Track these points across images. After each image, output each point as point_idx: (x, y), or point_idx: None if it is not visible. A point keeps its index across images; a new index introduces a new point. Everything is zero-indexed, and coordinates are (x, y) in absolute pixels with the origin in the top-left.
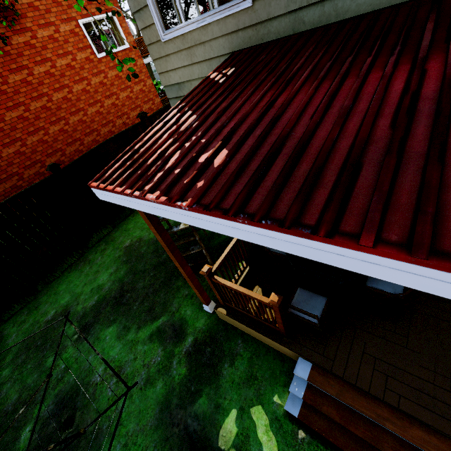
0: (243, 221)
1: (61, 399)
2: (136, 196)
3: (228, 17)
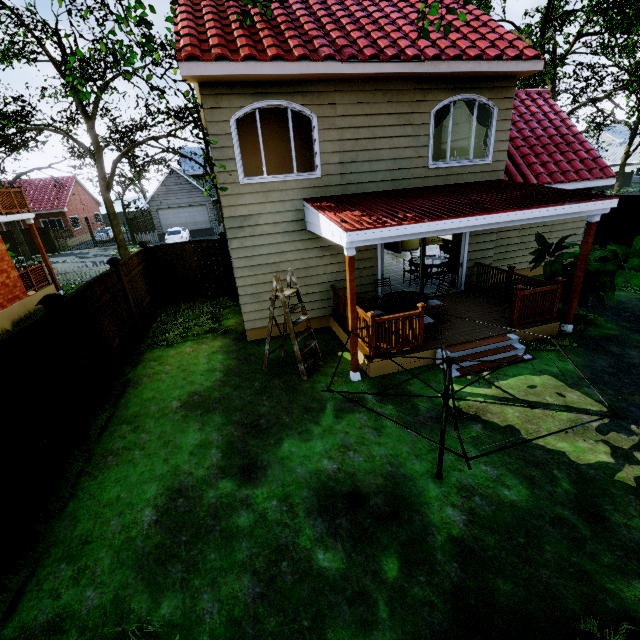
0: (450, 218)
1: (320, 508)
2: (395, 225)
3: (304, 180)
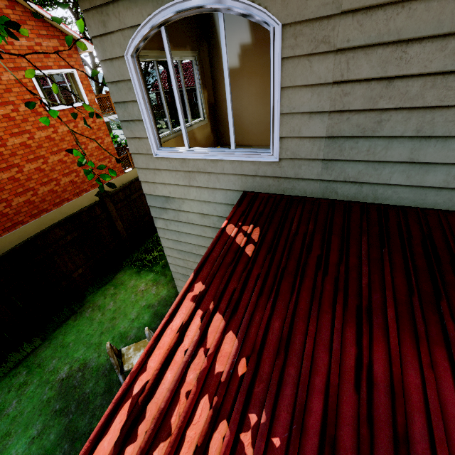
0: None
1: None
2: None
3: (246, 161)
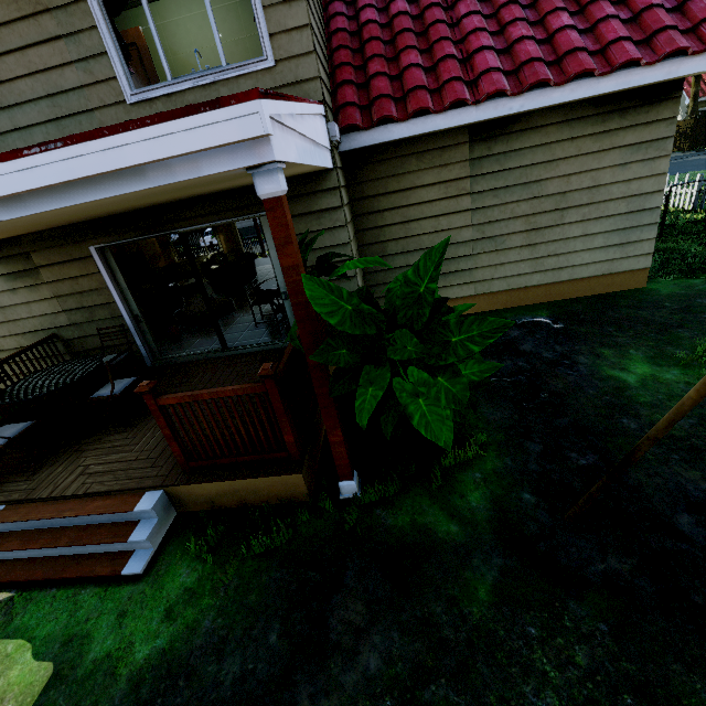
0: None
1: None
2: None
3: None
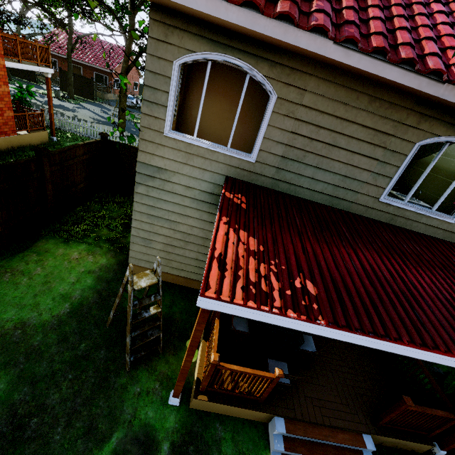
0: (360, 334)
1: None
2: (275, 313)
3: (235, 157)
